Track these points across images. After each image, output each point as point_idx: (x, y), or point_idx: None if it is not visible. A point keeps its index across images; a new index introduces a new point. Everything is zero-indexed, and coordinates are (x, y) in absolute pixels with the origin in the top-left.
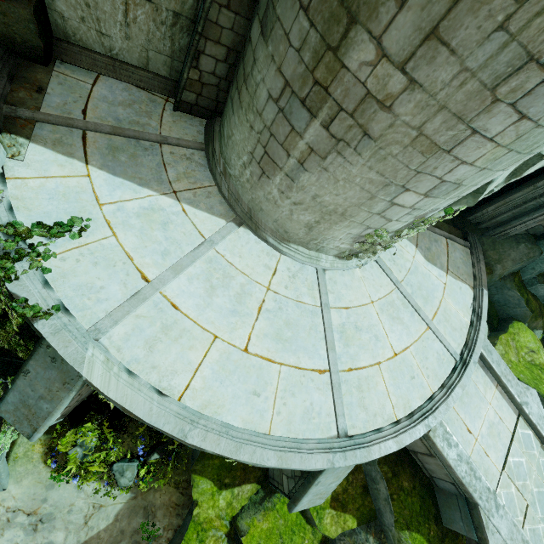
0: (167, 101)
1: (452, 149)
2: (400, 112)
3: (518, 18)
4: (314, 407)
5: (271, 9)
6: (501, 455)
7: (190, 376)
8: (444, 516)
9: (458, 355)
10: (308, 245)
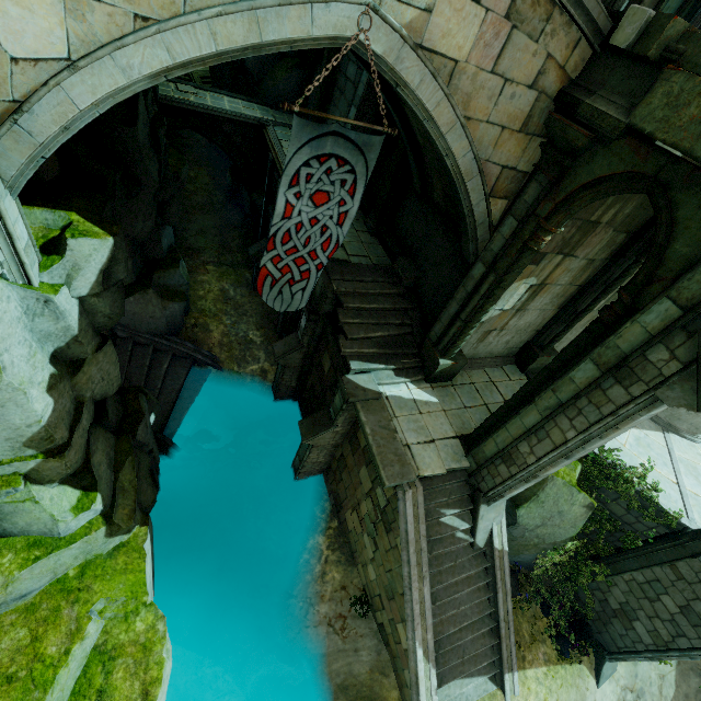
0: None
1: None
2: None
3: None
4: None
5: None
6: None
7: None
8: None
9: None
10: None
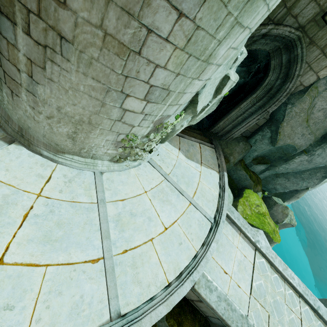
0: None
1: (140, 50)
2: (76, 8)
3: None
4: (85, 299)
5: None
6: (248, 283)
7: None
8: None
9: (212, 219)
10: (81, 154)
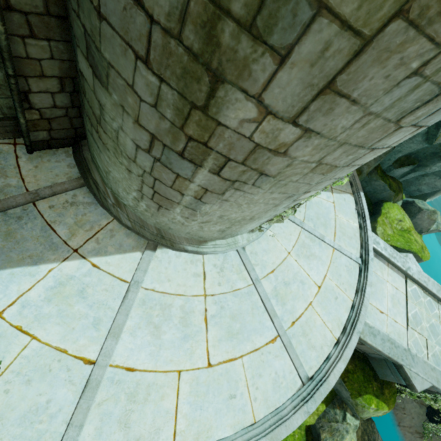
0: (15, 145)
1: (351, 163)
2: (297, 155)
3: (436, 61)
4: (279, 374)
5: (95, 49)
6: (403, 315)
7: (173, 422)
8: (379, 373)
9: (359, 259)
10: (223, 238)
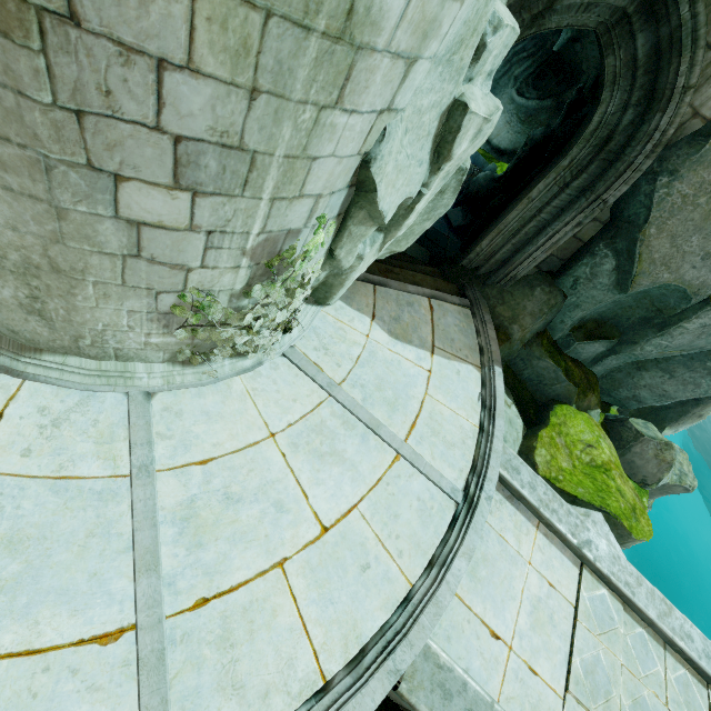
0: None
1: (72, 5)
2: None
3: None
4: None
5: None
6: (559, 659)
7: None
8: None
9: (460, 492)
10: (83, 350)
